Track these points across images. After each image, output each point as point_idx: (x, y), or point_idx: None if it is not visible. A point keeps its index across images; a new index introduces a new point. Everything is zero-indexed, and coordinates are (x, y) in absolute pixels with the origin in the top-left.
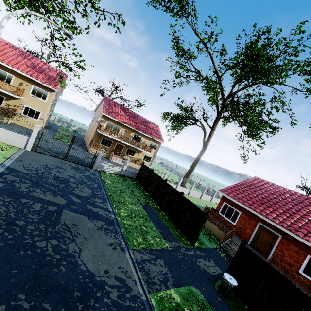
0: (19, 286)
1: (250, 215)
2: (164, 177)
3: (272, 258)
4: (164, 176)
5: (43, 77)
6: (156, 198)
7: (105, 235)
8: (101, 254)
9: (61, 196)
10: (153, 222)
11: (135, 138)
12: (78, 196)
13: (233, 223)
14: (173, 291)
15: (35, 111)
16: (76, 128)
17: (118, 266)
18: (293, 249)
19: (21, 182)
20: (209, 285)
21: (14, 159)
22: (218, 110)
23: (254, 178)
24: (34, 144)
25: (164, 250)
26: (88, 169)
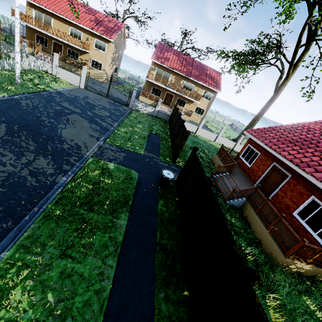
0: (18, 123)
1: (268, 156)
2: (200, 123)
3: (255, 189)
4: (201, 122)
5: (102, 29)
6: (171, 132)
7: (92, 131)
8: (78, 134)
9: (80, 109)
10: (147, 142)
11: (186, 86)
12: (94, 113)
13: (248, 166)
14: (113, 164)
15: (98, 63)
16: (143, 85)
17: (84, 142)
18: (298, 189)
19: (59, 98)
20: (154, 178)
21: (66, 89)
22: (310, 32)
23: (314, 121)
24: (85, 83)
25: (135, 153)
26: (122, 106)
